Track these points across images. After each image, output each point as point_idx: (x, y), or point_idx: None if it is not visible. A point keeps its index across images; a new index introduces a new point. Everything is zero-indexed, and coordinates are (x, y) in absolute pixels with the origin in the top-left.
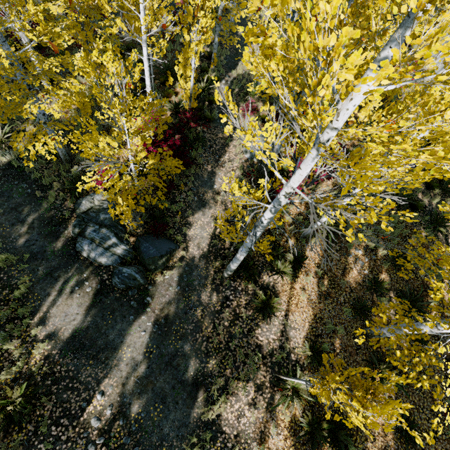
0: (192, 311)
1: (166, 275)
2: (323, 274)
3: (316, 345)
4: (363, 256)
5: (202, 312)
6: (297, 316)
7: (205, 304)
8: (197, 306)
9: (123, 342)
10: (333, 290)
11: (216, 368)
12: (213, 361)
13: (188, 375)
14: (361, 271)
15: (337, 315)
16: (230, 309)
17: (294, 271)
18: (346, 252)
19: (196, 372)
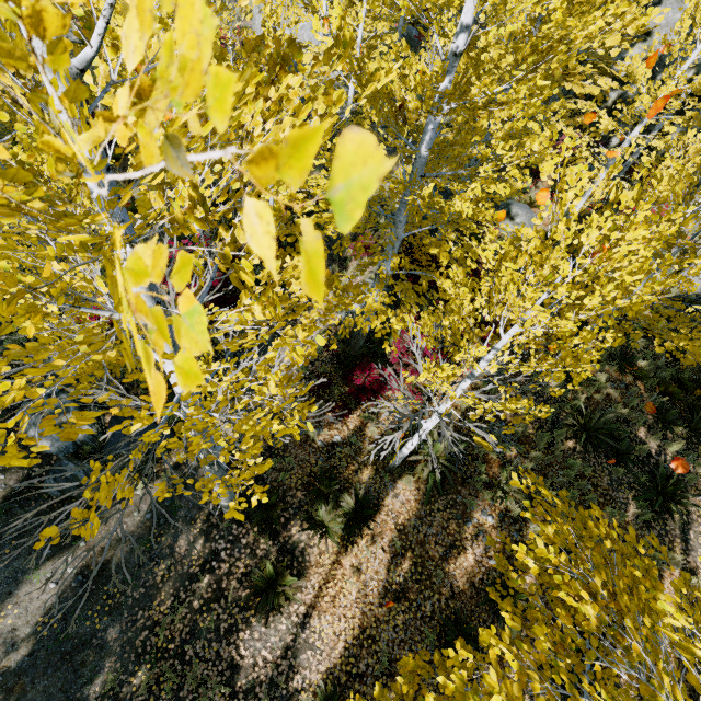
0: (152, 563)
1: (139, 488)
2: (405, 548)
3: (335, 697)
4: (495, 530)
5: (168, 570)
6: (326, 621)
7: (179, 555)
8: (164, 557)
9: (12, 594)
10: (416, 586)
11: (142, 690)
12: (145, 673)
13: (90, 689)
14: (482, 557)
15: (408, 640)
16: (212, 577)
17: (350, 530)
18: (463, 513)
19: (106, 688)
